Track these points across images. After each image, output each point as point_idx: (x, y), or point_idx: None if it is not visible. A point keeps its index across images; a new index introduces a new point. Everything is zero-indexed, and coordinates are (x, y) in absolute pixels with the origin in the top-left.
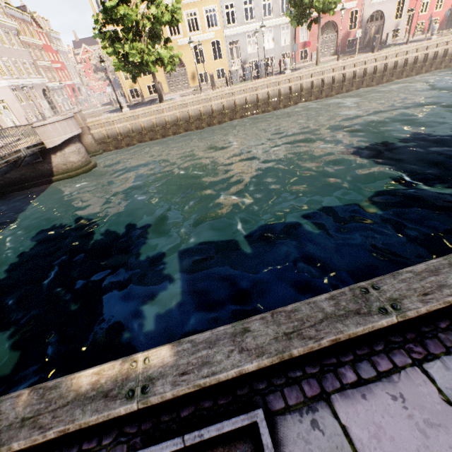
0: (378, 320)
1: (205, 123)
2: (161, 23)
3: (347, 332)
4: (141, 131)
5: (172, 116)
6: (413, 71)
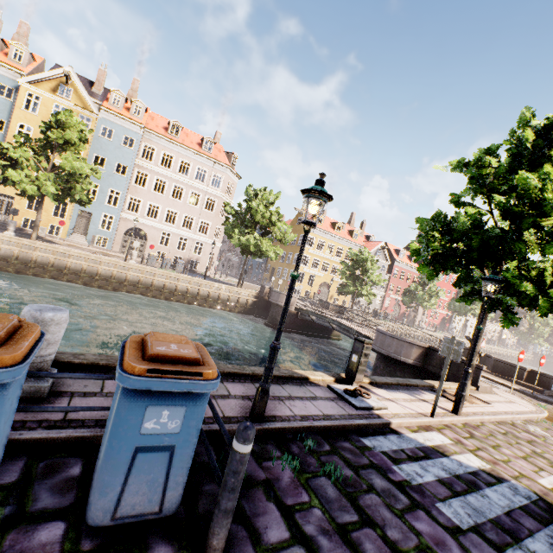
0: None
1: None
2: (374, 283)
3: None
4: None
5: None
6: None
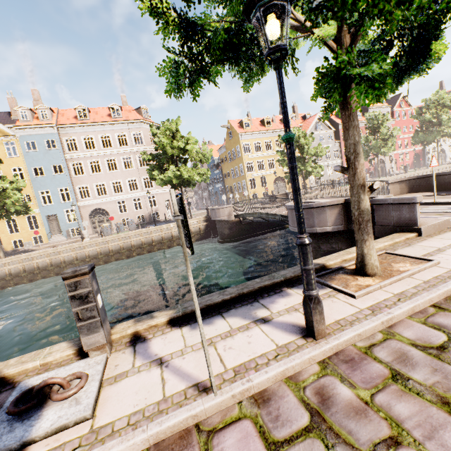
0: None
1: None
2: (317, 155)
3: None
4: None
5: None
6: None
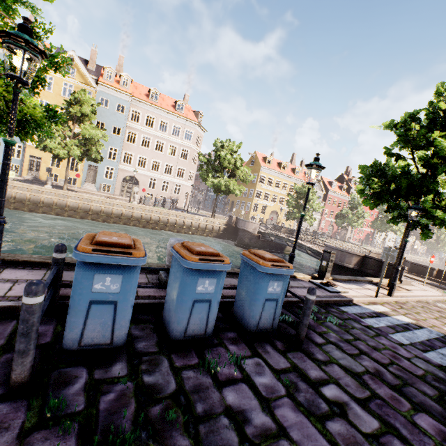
0: None
1: None
2: (314, 209)
3: None
4: None
5: None
6: None
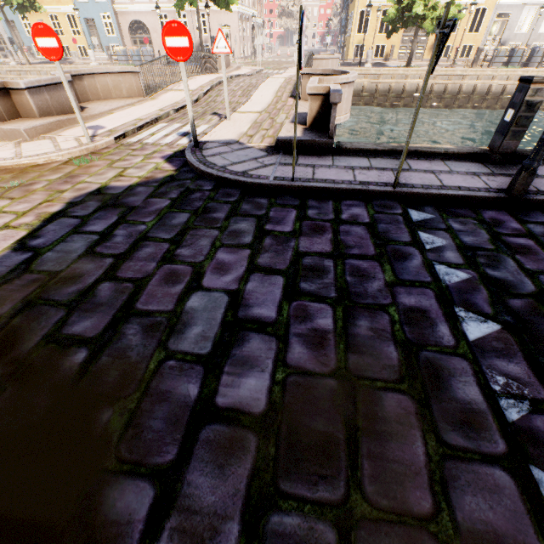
0: None
1: (443, 104)
2: None
3: None
4: (374, 93)
5: (413, 85)
6: None
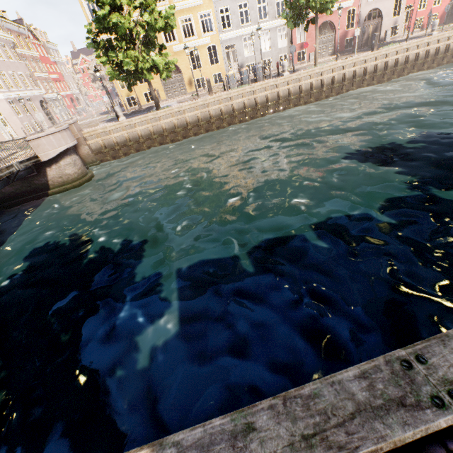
0: (434, 419)
1: (204, 129)
2: (155, 30)
3: (391, 439)
4: (138, 140)
5: (169, 123)
6: (414, 68)
